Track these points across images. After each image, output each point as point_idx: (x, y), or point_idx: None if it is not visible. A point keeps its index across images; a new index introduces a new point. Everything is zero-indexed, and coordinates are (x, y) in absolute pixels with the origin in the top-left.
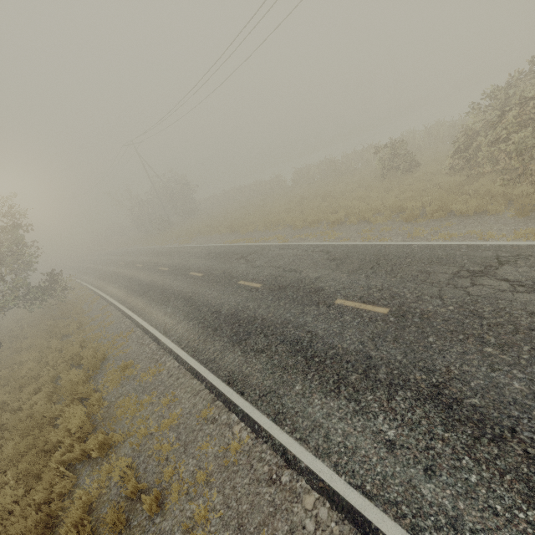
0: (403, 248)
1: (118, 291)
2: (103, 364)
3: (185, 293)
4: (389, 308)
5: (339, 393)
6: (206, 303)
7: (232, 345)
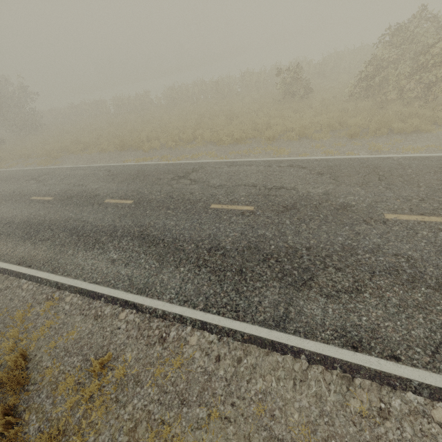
0: (387, 160)
1: None
2: (29, 373)
3: (125, 229)
4: None
5: None
6: (181, 237)
7: (298, 290)
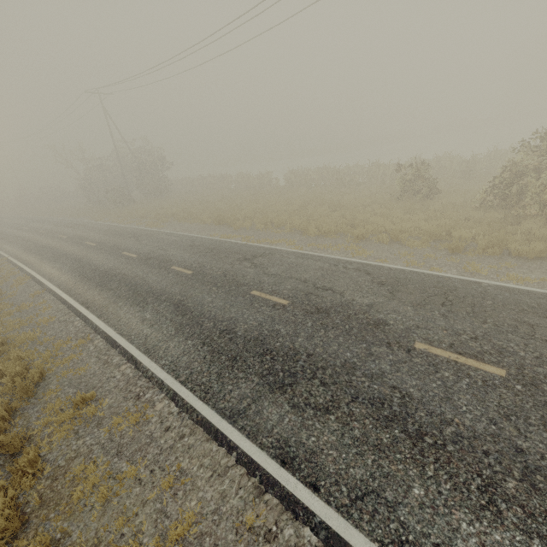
0: (471, 285)
1: (60, 273)
2: (38, 389)
3: (170, 295)
4: (504, 368)
5: (501, 514)
6: (207, 314)
7: (271, 391)
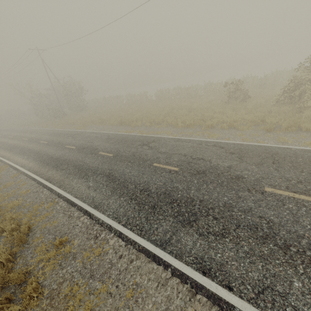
0: (286, 150)
1: (28, 162)
2: (28, 238)
3: (102, 170)
4: None
5: None
6: (129, 180)
7: (183, 226)
